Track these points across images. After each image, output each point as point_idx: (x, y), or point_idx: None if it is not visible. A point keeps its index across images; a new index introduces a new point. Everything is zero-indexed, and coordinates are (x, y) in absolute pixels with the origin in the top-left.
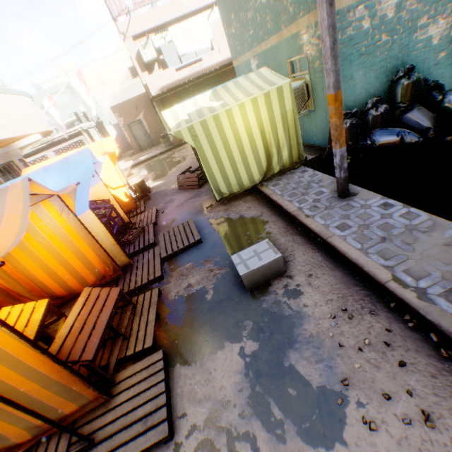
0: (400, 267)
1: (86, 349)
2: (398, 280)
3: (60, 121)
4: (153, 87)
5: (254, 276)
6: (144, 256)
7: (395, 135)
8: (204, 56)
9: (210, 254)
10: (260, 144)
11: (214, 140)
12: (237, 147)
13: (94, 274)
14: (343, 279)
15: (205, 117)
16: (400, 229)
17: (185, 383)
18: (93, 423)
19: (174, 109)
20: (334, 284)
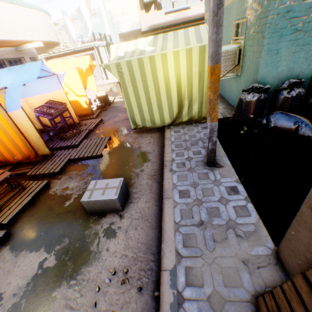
0: (187, 261)
1: None
2: (174, 275)
3: (74, 36)
4: (144, 25)
5: (93, 205)
6: (63, 152)
7: (292, 123)
8: (193, 6)
9: (97, 169)
10: (174, 93)
11: (136, 80)
12: (155, 91)
13: (22, 154)
14: (150, 241)
15: (131, 58)
16: (223, 221)
17: None
18: None
19: (120, 45)
20: (140, 243)
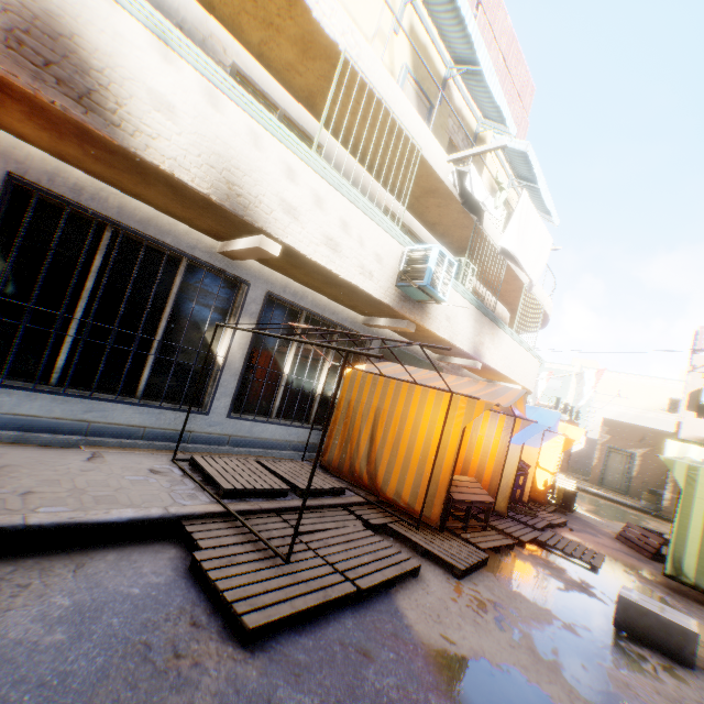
0: None
1: (455, 493)
2: None
3: (539, 393)
4: (687, 430)
5: (635, 615)
6: (519, 524)
7: None
8: None
9: (596, 583)
10: None
11: None
12: None
13: None
14: None
15: None
16: None
17: (489, 581)
18: (419, 528)
19: (688, 446)
20: None
